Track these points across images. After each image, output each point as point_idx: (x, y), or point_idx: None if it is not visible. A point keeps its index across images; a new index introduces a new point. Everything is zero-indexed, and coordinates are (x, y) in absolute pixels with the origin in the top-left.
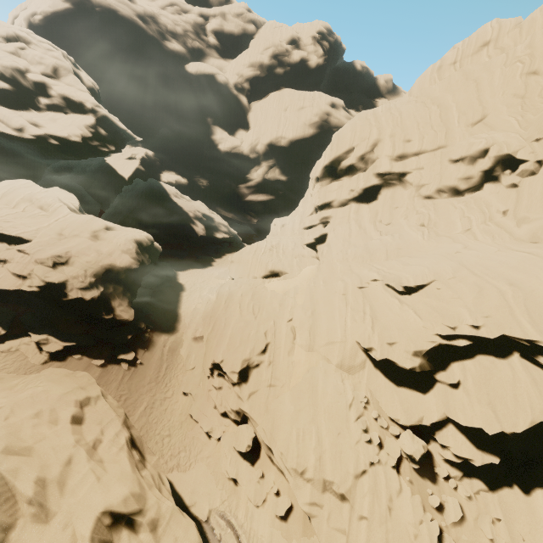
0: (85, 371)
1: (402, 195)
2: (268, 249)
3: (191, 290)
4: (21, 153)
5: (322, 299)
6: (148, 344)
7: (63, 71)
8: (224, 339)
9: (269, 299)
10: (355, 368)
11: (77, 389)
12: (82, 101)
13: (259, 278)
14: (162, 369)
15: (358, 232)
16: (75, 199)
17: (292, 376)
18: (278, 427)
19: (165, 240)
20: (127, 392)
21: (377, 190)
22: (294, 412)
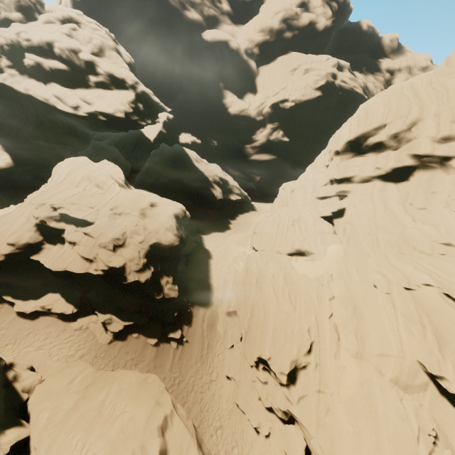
0: (142, 351)
1: (442, 180)
2: (290, 223)
3: (217, 257)
4: (74, 125)
5: (361, 293)
6: (189, 319)
7: (107, 49)
8: (267, 332)
9: (303, 286)
10: (413, 388)
11: (155, 408)
12: (124, 78)
13: (283, 254)
14: (204, 347)
15: (385, 214)
16: (121, 172)
17: (341, 383)
18: (338, 450)
19: (187, 202)
20: (179, 374)
21: (410, 171)
22: (354, 435)
